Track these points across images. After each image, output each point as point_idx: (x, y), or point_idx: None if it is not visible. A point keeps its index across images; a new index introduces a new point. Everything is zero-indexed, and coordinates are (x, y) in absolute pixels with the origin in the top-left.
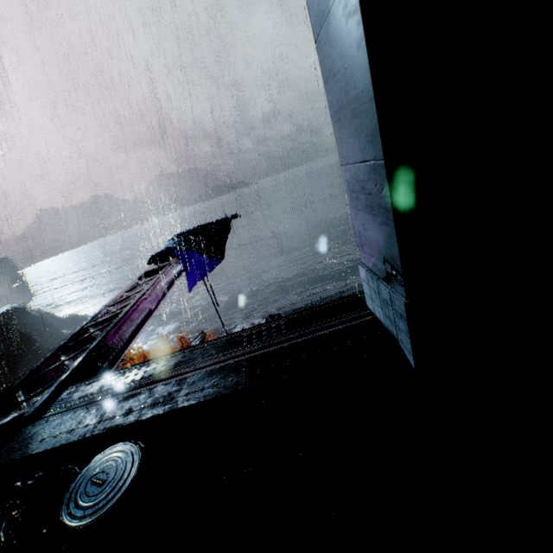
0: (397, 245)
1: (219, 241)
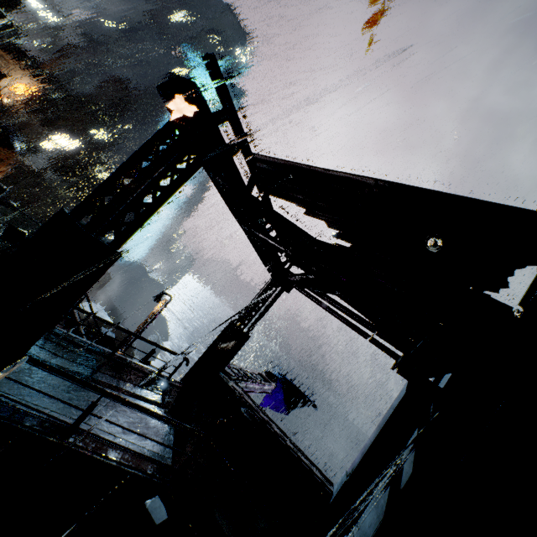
0: (358, 464)
1: (294, 404)
